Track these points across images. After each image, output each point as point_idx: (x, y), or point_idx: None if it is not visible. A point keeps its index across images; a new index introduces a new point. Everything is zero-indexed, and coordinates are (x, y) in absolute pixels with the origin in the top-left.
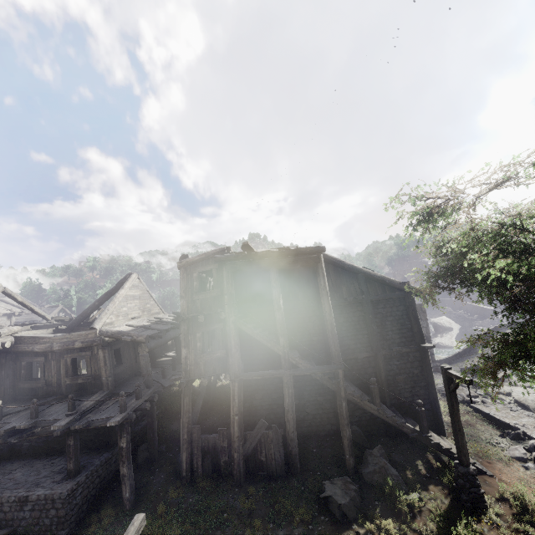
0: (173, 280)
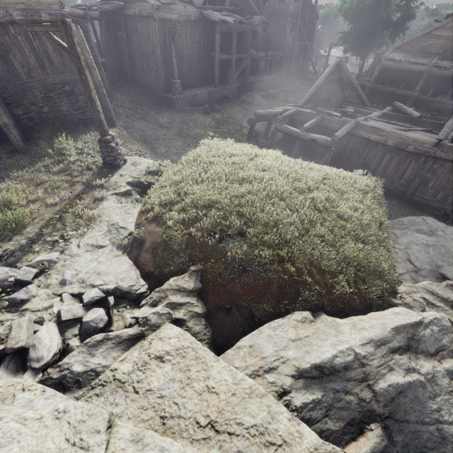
0: None
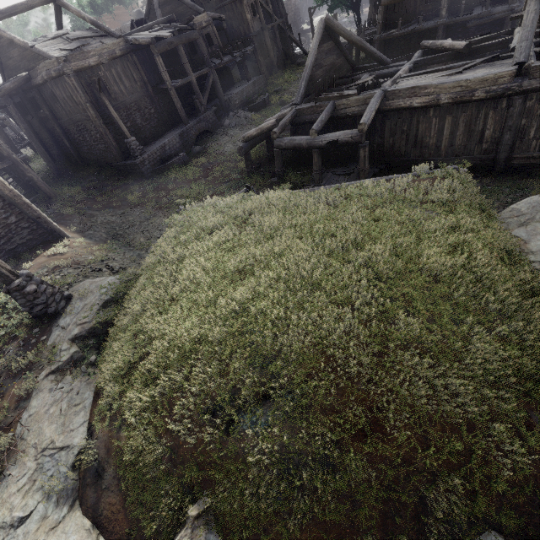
0: None
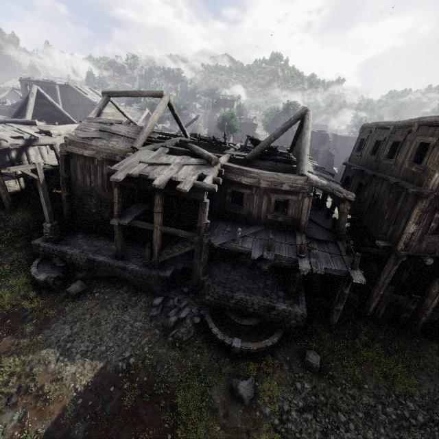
0: (228, 100)
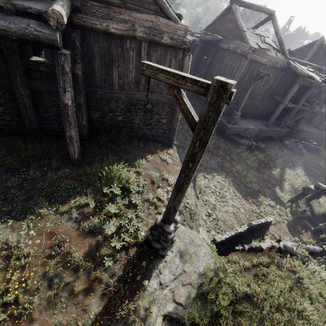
0: None
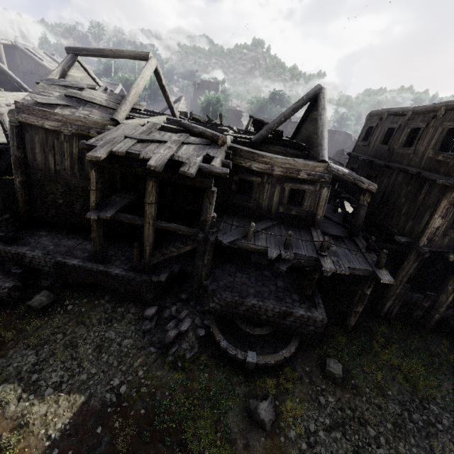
0: (213, 83)
